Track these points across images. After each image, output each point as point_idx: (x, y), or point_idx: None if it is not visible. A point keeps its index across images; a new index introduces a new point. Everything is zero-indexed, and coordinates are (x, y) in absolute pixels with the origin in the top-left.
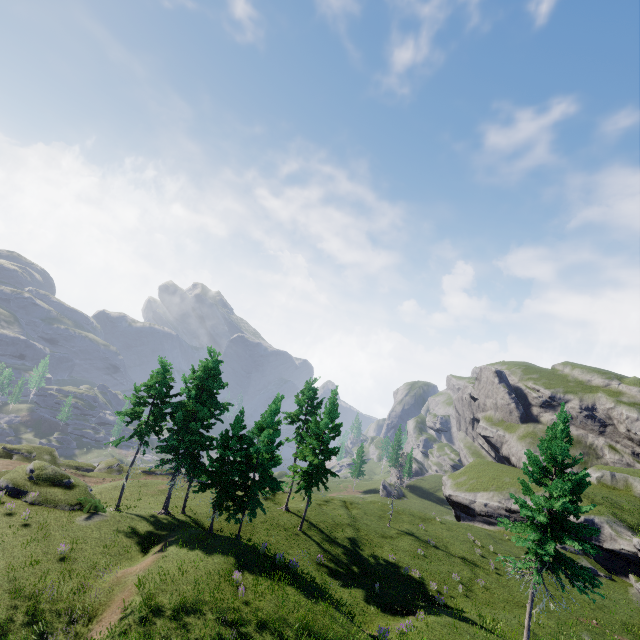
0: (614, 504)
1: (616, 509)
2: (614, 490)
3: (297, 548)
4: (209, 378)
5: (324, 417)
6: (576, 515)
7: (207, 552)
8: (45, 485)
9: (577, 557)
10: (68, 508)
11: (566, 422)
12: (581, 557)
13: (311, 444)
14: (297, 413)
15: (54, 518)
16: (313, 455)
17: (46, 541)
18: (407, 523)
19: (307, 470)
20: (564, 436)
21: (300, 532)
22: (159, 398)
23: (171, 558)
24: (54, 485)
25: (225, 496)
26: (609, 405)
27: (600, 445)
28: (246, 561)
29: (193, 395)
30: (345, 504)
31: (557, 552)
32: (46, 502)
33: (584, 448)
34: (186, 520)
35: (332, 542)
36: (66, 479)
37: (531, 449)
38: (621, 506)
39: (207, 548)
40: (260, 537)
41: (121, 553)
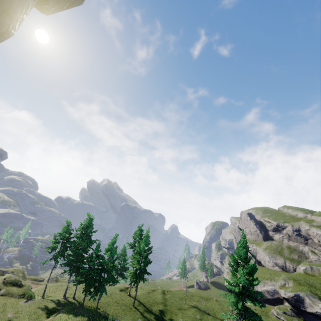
0: (311, 284)
1: (312, 287)
2: (313, 276)
3: (129, 315)
4: (87, 228)
5: (142, 243)
6: (252, 286)
7: (75, 315)
8: (9, 285)
9: (292, 318)
10: (18, 297)
11: (245, 238)
12: (294, 318)
13: (136, 258)
14: (134, 242)
15: (10, 302)
16: (137, 264)
17: (3, 313)
18: (196, 301)
19: (134, 272)
20: (244, 245)
21: (133, 307)
22: (65, 239)
23: (57, 318)
24: (14, 285)
25: (88, 286)
26: (307, 228)
27: (306, 251)
28: (93, 319)
29: (79, 236)
30: (164, 292)
31: (246, 308)
32: (8, 294)
33: (298, 253)
34: (74, 301)
35: (149, 312)
36: (19, 282)
37: (270, 255)
38: (315, 285)
39: (76, 313)
40: (110, 310)
41: (37, 318)
